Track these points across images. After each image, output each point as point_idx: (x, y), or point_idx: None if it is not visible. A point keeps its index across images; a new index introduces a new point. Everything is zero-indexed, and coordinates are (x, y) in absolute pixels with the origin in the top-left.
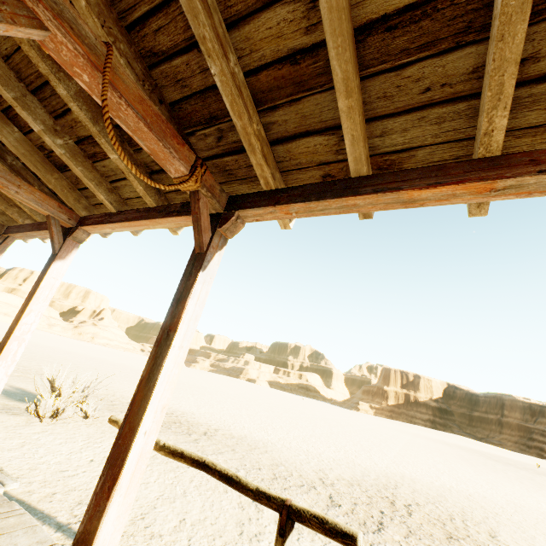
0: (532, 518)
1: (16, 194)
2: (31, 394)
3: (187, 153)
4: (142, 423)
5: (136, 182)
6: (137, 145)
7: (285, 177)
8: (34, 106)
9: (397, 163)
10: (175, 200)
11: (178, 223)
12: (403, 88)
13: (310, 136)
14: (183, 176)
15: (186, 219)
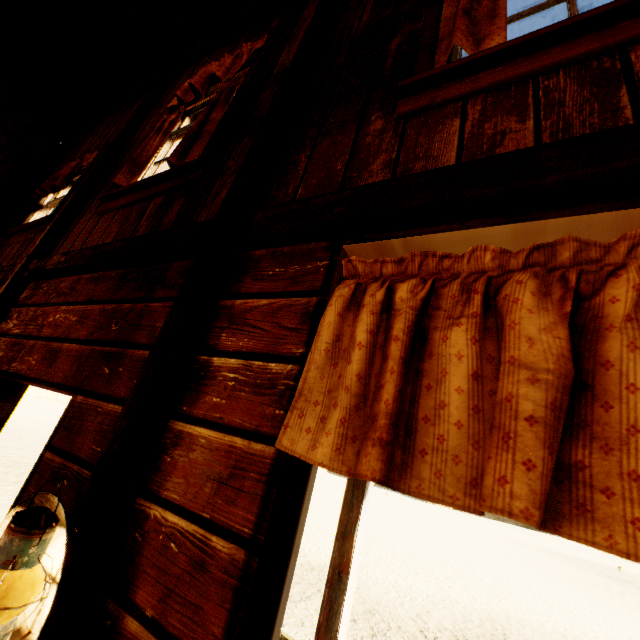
0: None
1: None
2: None
3: None
4: None
5: None
6: None
7: None
8: None
9: None
10: None
11: None
12: None
13: None
14: None
15: None
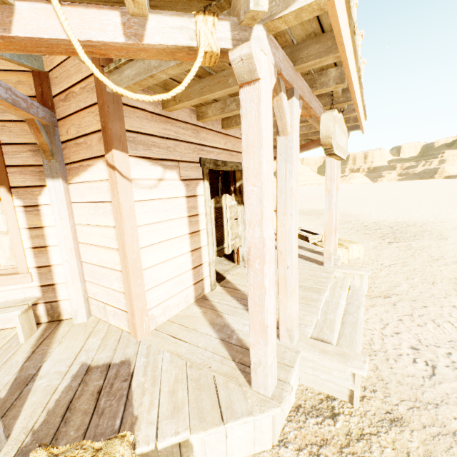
0: None
1: None
2: None
3: None
4: None
5: None
6: None
7: None
8: None
9: None
10: None
11: None
12: None
13: None
14: None
15: None
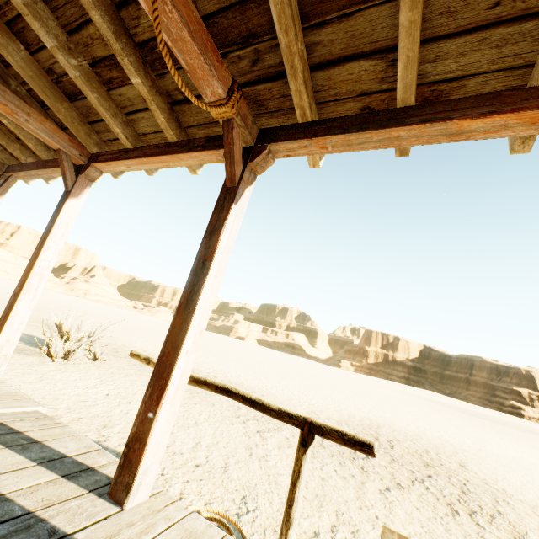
0: (494, 454)
1: (26, 122)
2: (38, 339)
3: (224, 74)
4: (184, 342)
5: (158, 113)
6: (161, 69)
7: (320, 109)
8: (46, 16)
9: (445, 94)
10: (195, 137)
11: (202, 159)
12: (471, 1)
13: (356, 60)
14: (220, 100)
15: (211, 155)
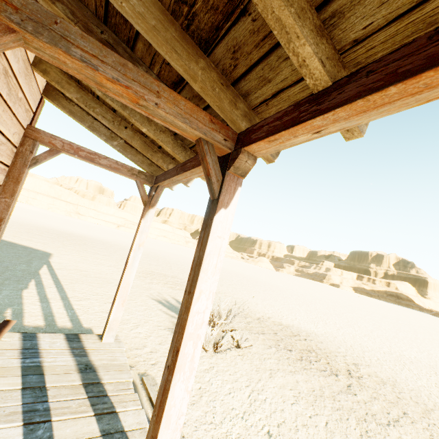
0: None
1: (156, 107)
2: None
3: None
4: None
5: None
6: None
7: None
8: None
9: None
10: None
11: None
12: None
13: None
14: None
15: None
